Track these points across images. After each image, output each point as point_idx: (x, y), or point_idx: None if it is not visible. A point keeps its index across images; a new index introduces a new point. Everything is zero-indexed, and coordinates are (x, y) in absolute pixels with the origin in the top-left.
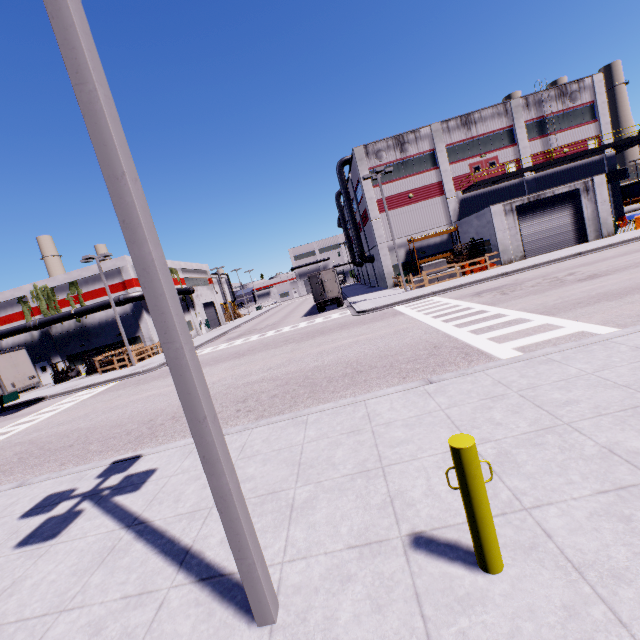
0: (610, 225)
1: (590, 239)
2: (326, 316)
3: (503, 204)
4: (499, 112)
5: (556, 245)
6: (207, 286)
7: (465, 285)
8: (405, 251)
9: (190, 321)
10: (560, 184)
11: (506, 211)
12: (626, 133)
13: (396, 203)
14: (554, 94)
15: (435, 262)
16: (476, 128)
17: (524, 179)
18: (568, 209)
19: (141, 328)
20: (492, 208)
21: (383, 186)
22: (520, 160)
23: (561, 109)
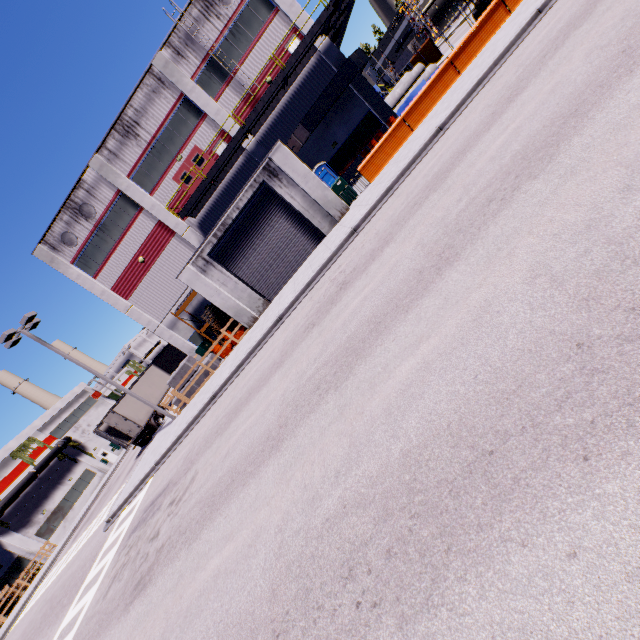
0: (335, 200)
1: (326, 230)
2: (123, 486)
3: (192, 262)
4: (152, 88)
5: (295, 261)
6: (94, 405)
7: (182, 436)
8: (188, 318)
9: (86, 469)
10: (294, 126)
11: (202, 268)
12: (306, 20)
13: (134, 277)
14: (198, 11)
15: (177, 372)
16: (143, 129)
17: (247, 151)
18: (275, 211)
19: (12, 551)
20: (182, 278)
21: (104, 270)
22: (225, 131)
23: (223, 26)
